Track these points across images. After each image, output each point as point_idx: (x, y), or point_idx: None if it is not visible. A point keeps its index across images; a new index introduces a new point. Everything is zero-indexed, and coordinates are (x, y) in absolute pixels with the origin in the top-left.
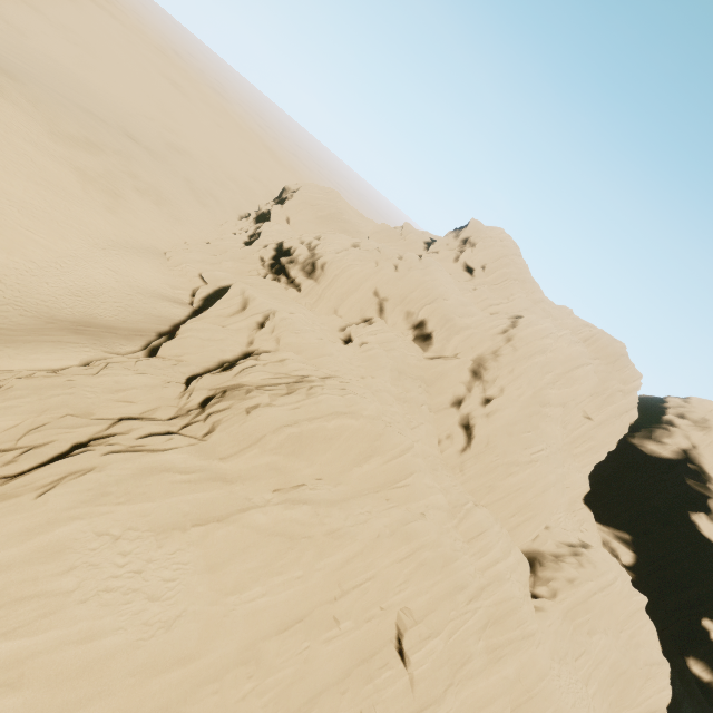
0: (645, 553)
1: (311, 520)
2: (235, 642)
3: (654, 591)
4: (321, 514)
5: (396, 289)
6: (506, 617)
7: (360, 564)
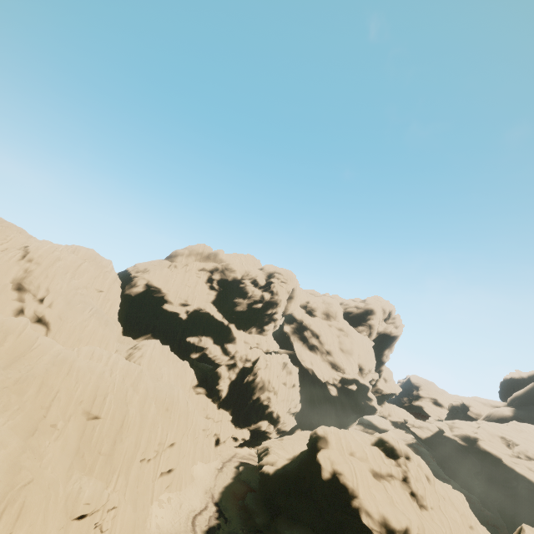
0: (159, 335)
1: (1, 378)
2: (17, 438)
3: (170, 346)
4: (3, 373)
5: None
6: (129, 372)
7: (47, 389)
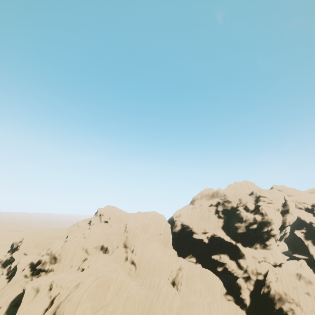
0: (196, 254)
1: (104, 312)
2: None
3: (203, 261)
4: (106, 309)
5: (88, 243)
6: (167, 295)
7: (124, 314)
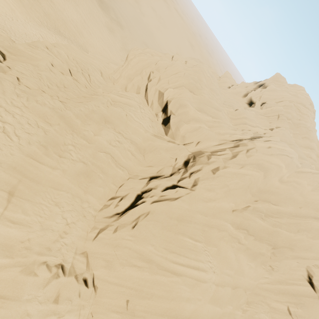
0: None
1: None
2: None
3: None
4: None
5: (158, 73)
6: None
7: None
